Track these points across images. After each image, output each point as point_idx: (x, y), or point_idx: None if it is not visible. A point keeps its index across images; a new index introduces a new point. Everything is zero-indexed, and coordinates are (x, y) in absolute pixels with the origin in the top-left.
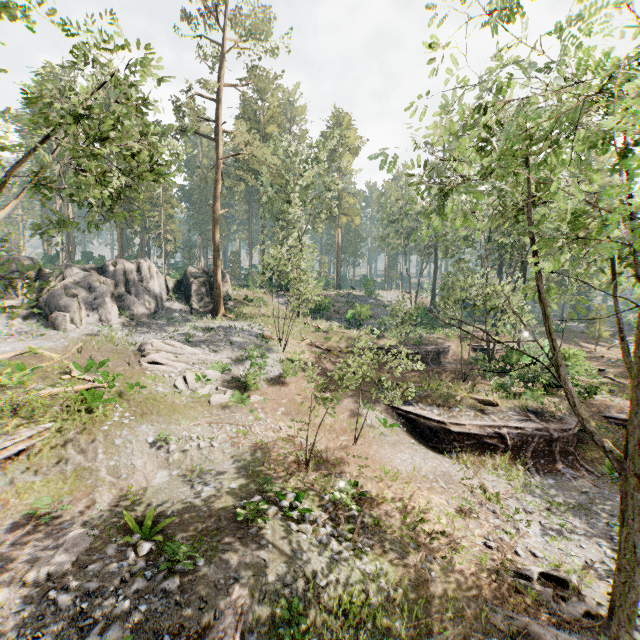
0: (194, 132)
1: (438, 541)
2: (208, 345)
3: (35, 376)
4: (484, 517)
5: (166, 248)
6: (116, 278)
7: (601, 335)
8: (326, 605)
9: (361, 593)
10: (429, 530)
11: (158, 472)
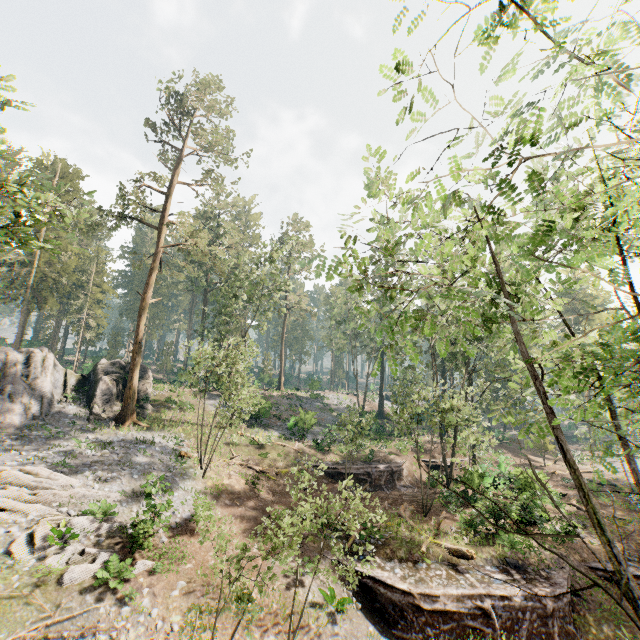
0: (135, 218)
1: None
2: (95, 470)
3: None
4: None
5: (85, 335)
6: None
7: (547, 448)
8: None
9: None
10: None
11: None
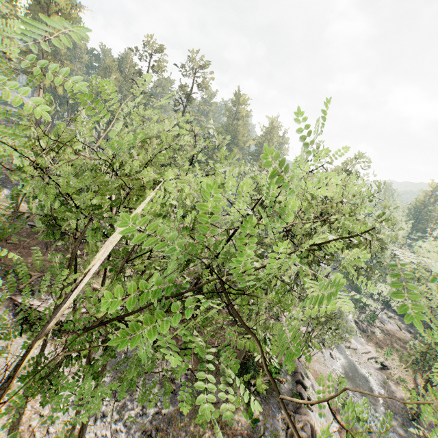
0: None
1: None
2: None
3: None
4: (32, 404)
5: None
6: None
7: None
8: None
9: None
10: None
11: None
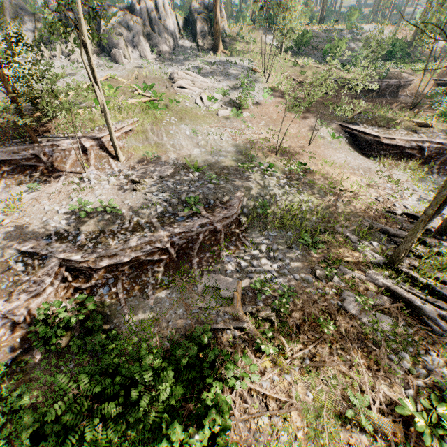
0: None
1: (347, 195)
2: (213, 76)
3: (119, 93)
4: (382, 189)
5: None
6: (142, 17)
7: None
8: (279, 207)
9: (298, 204)
10: (343, 190)
11: (194, 149)
